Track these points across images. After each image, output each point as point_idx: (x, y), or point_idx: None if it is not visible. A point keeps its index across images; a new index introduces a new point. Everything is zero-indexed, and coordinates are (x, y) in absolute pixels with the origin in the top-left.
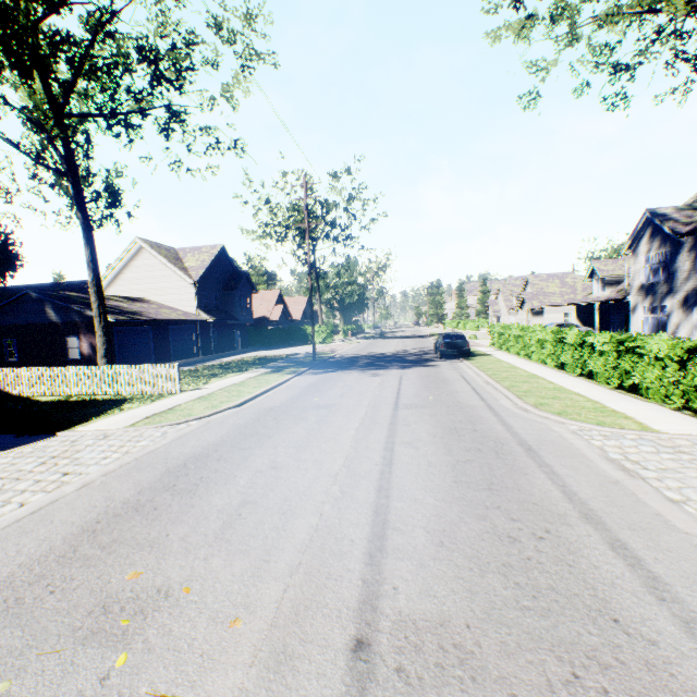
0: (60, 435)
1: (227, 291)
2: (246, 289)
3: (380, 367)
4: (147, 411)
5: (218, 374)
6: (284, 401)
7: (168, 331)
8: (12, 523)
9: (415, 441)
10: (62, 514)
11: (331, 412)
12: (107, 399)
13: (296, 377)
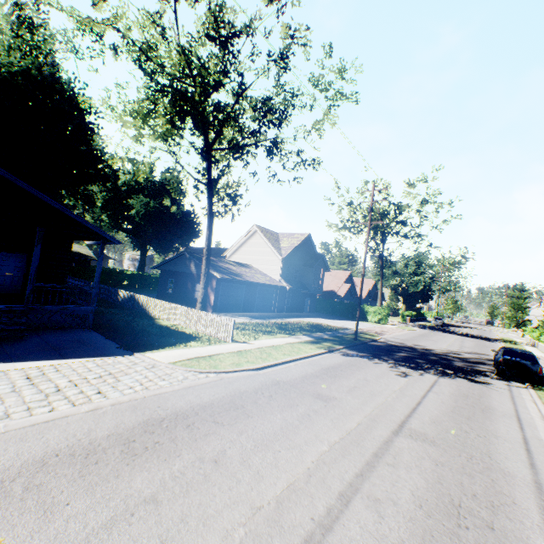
0: (136, 355)
1: (305, 267)
2: (321, 267)
3: (415, 366)
4: (196, 352)
5: (271, 332)
6: (295, 377)
7: (256, 290)
8: (29, 425)
9: (386, 501)
10: (54, 432)
11: (325, 407)
12: (187, 333)
13: (327, 353)
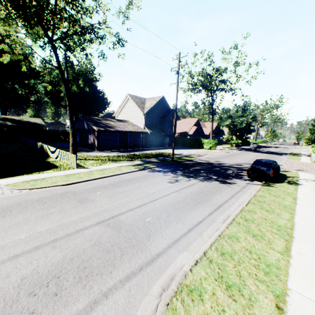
0: None
1: (162, 118)
2: (173, 118)
3: (193, 175)
4: (37, 177)
5: (119, 160)
6: (87, 188)
7: (127, 136)
8: None
9: (1, 276)
10: None
11: (73, 208)
12: (54, 165)
13: (138, 171)
